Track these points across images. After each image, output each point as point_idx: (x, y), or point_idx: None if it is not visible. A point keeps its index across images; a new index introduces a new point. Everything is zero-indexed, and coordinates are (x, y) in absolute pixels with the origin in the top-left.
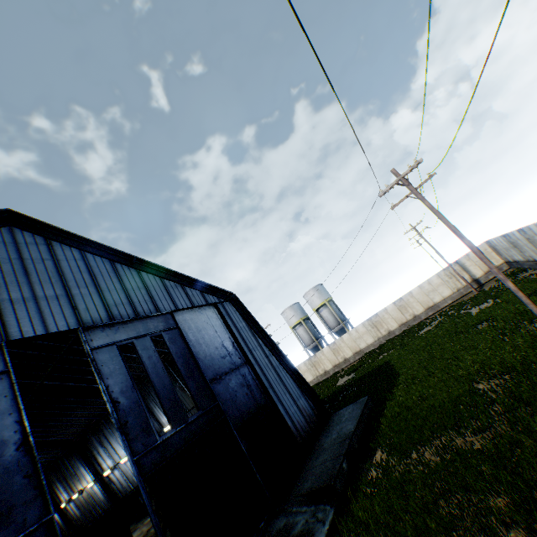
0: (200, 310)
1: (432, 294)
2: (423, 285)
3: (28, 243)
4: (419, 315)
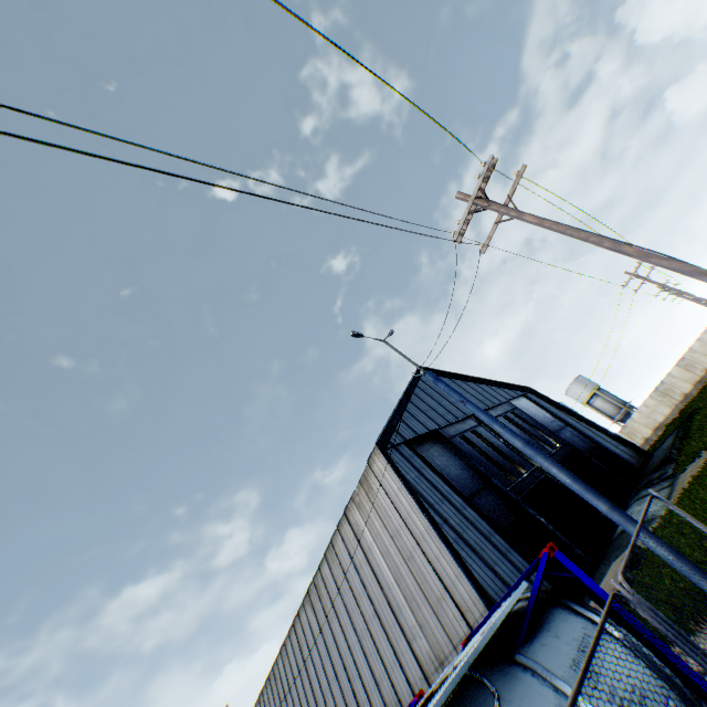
0: (518, 399)
1: None
2: (700, 337)
3: None
4: None
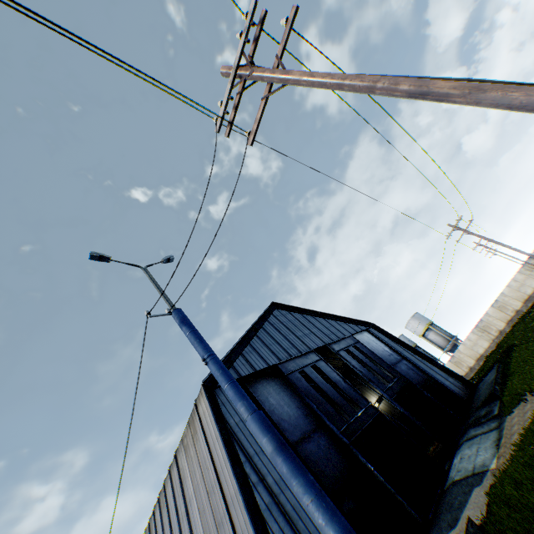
0: (361, 333)
1: (521, 288)
2: (509, 284)
3: (285, 314)
4: (519, 309)
